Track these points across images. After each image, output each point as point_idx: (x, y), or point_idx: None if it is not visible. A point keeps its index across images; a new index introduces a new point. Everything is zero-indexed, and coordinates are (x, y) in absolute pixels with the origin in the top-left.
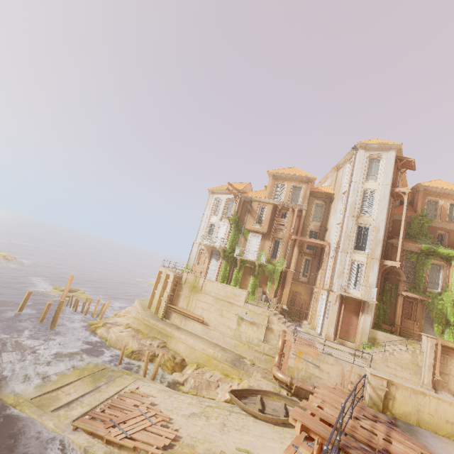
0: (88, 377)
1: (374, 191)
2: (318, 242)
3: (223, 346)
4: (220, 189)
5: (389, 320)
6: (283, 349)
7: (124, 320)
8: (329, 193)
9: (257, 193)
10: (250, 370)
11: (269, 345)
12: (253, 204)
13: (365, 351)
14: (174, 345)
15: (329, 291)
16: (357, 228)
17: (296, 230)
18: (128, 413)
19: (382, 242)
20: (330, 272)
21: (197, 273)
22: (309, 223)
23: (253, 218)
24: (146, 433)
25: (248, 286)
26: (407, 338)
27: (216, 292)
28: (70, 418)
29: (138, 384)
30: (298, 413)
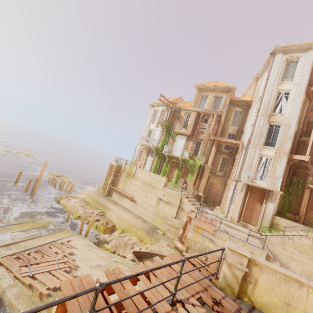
0: (36, 229)
1: (289, 92)
2: (233, 141)
3: (144, 219)
4: (157, 102)
5: (293, 210)
6: (187, 224)
7: (83, 196)
8: (247, 100)
9: (185, 103)
10: (160, 238)
11: (180, 221)
12: (181, 112)
13: (265, 234)
14: (110, 214)
15: (237, 181)
16: (269, 126)
17: (215, 133)
18: (45, 258)
19: (293, 139)
20: (240, 165)
21: (138, 166)
22: (228, 127)
23: (180, 123)
24: (48, 274)
25: (173, 176)
26: (311, 227)
27: (144, 178)
28: (3, 255)
29: (71, 238)
30: (77, 284)
